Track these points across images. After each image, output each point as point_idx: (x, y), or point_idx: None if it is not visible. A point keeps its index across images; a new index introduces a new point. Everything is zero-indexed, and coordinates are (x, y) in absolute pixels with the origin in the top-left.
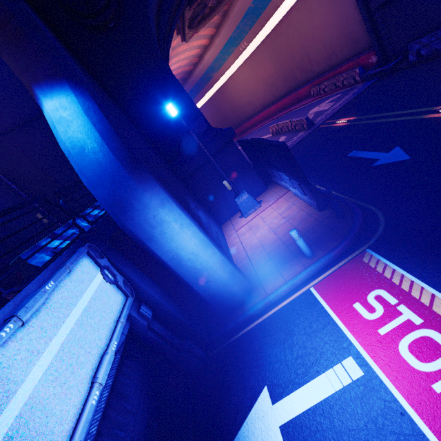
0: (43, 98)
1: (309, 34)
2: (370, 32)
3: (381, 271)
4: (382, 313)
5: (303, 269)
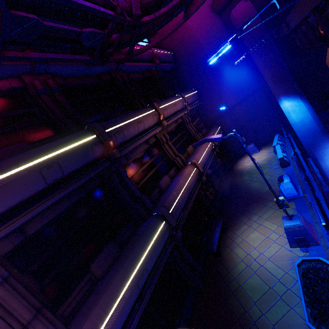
0: (284, 100)
1: None
2: None
3: None
4: None
5: None
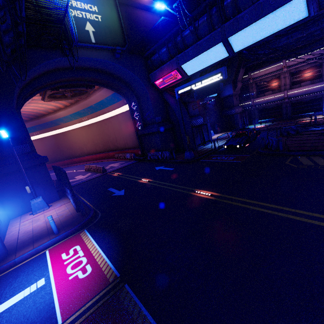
0: None
1: (118, 130)
2: (139, 142)
3: (83, 238)
4: (71, 255)
5: (48, 240)
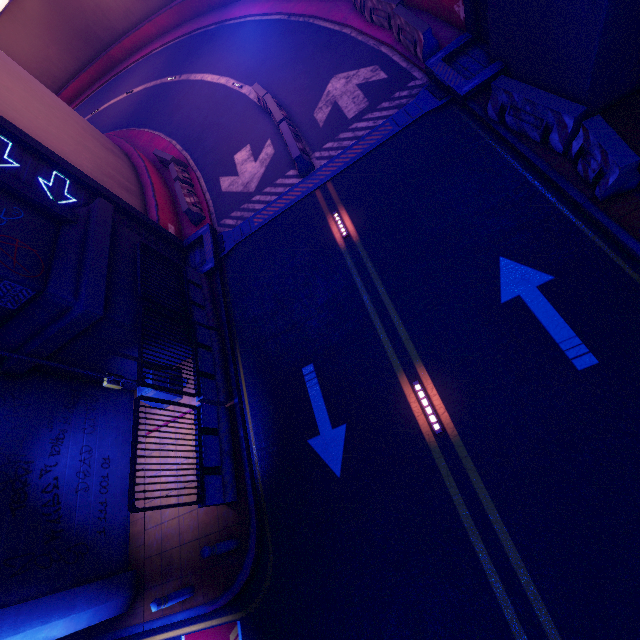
0: None
1: None
2: None
3: None
4: None
5: (180, 610)
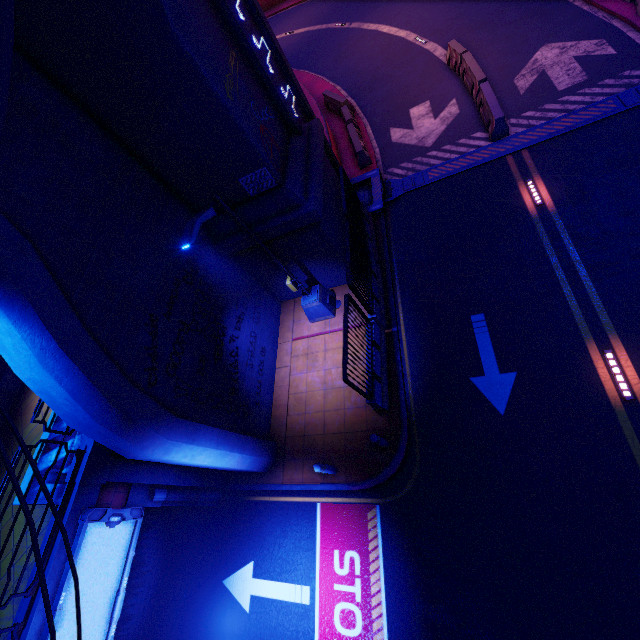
0: None
1: None
2: None
3: (370, 538)
4: (345, 574)
5: (321, 482)
